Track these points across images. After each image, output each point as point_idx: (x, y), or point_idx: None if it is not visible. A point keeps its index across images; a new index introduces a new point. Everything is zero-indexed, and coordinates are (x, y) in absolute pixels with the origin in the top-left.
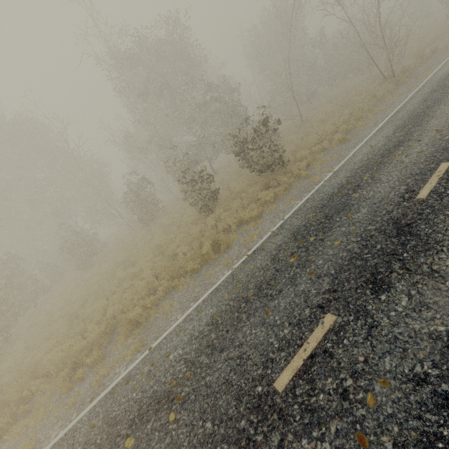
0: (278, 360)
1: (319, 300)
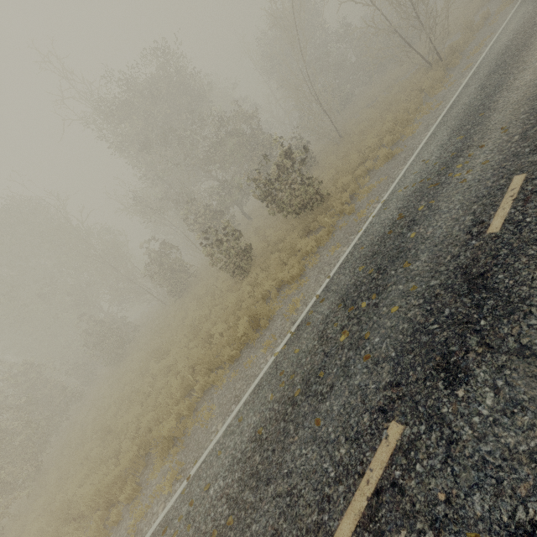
0: (335, 498)
1: (380, 400)
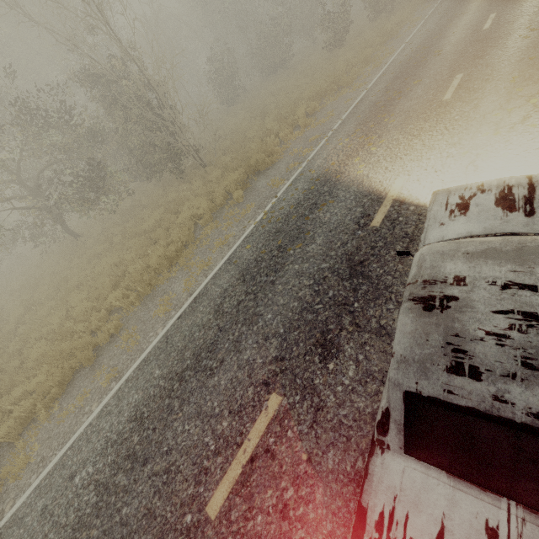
0: None
1: None
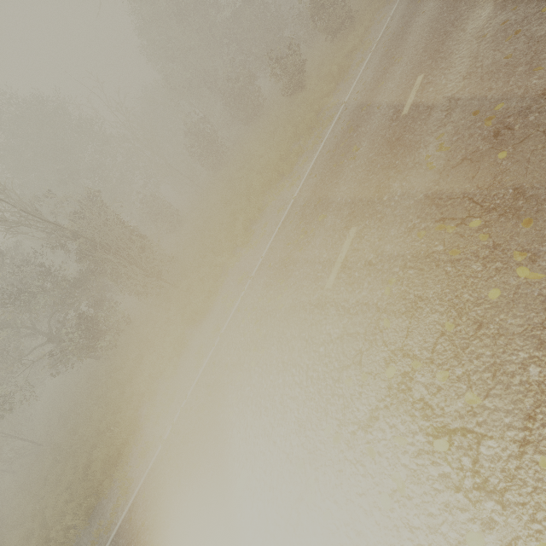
0: (446, 1)
1: None
